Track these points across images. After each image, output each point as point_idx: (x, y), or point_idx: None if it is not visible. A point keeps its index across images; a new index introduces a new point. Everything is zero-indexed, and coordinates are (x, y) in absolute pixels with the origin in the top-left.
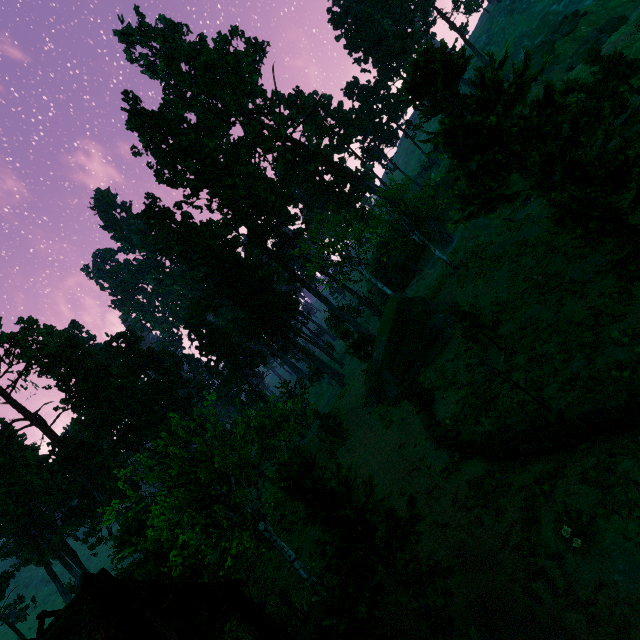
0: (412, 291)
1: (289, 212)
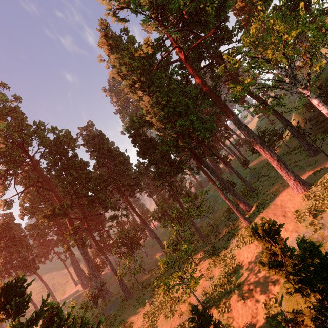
0: None
1: (228, 29)
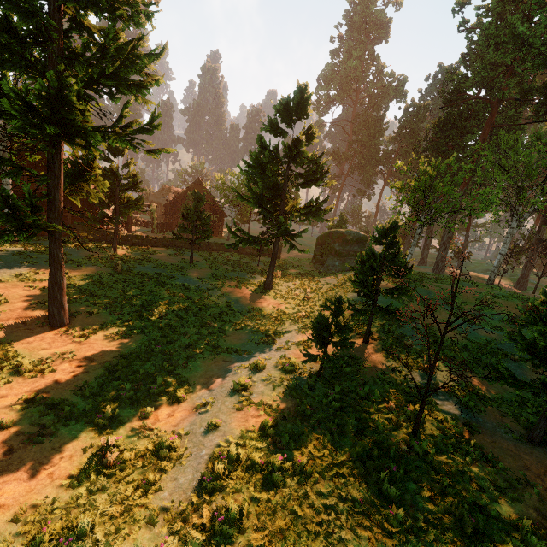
0: (526, 294)
1: None
